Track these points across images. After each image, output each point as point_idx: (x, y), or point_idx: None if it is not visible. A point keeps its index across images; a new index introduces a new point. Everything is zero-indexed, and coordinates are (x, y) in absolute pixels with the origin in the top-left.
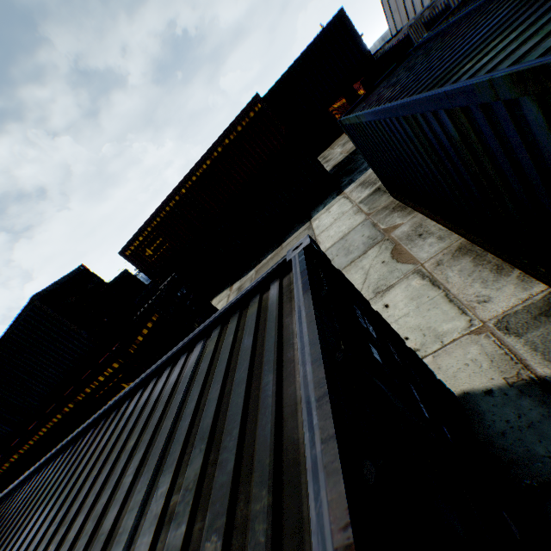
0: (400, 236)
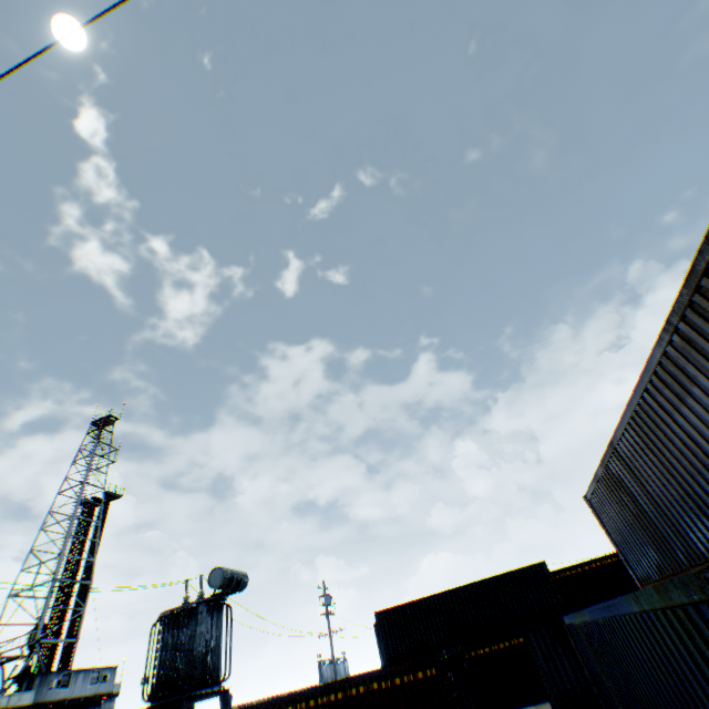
0: None
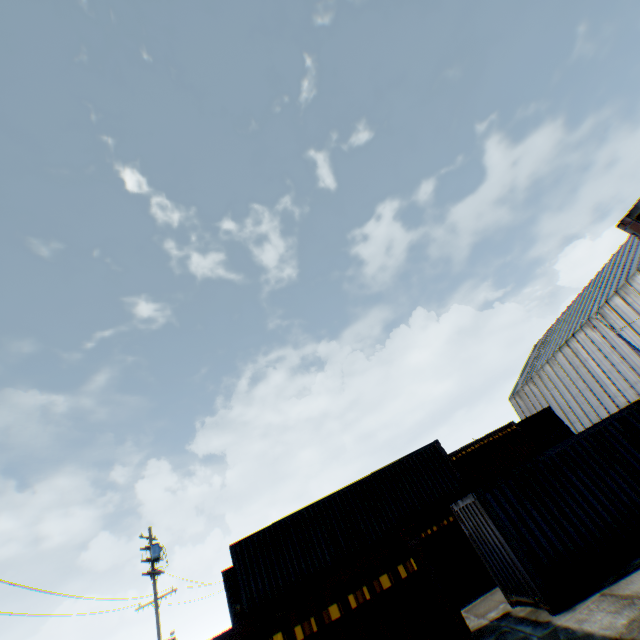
0: None
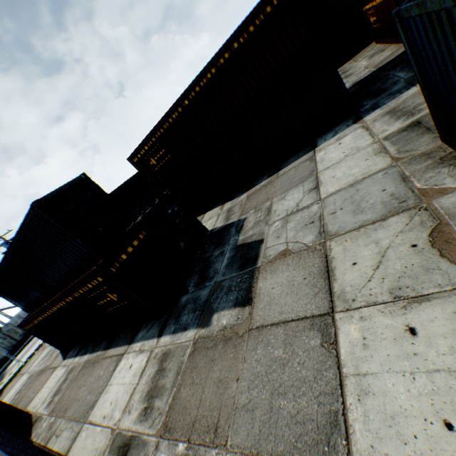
0: (450, 210)
